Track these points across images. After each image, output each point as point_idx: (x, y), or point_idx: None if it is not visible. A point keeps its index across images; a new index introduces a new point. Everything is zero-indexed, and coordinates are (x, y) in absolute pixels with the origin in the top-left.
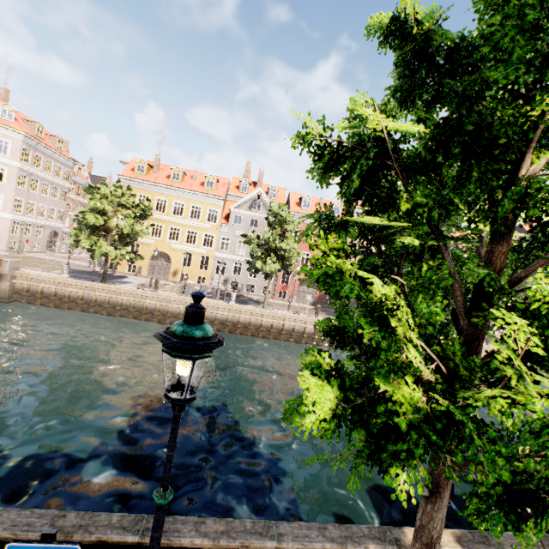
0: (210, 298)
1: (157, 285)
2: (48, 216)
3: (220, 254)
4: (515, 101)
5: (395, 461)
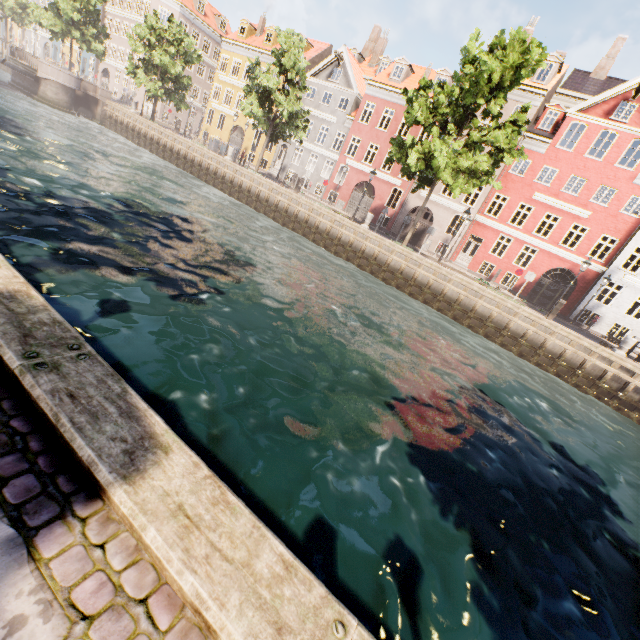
0: (221, 156)
1: (177, 126)
2: (202, 100)
3: None
4: None
5: None
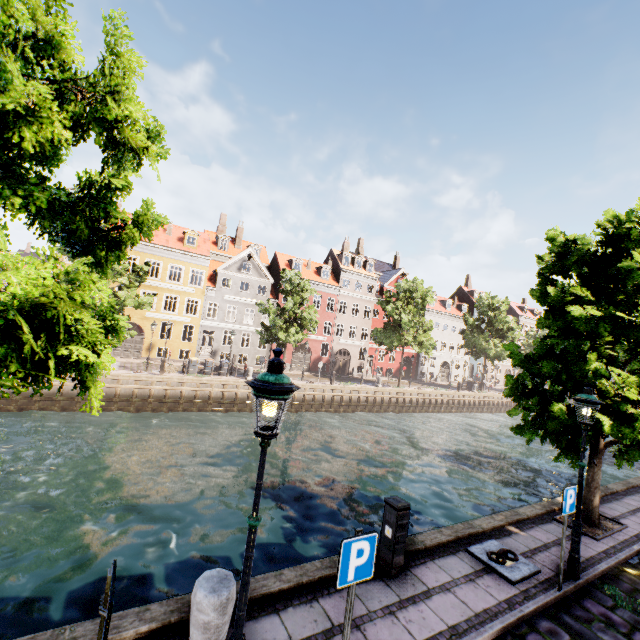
0: (221, 376)
1: (164, 366)
2: None
3: (207, 322)
4: (632, 299)
5: (637, 434)
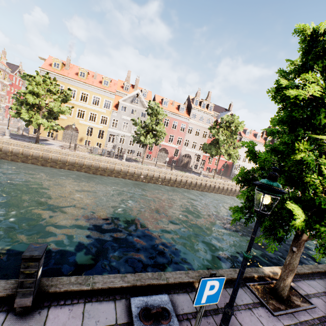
0: (109, 157)
1: (76, 147)
2: None
3: (111, 129)
4: None
5: None
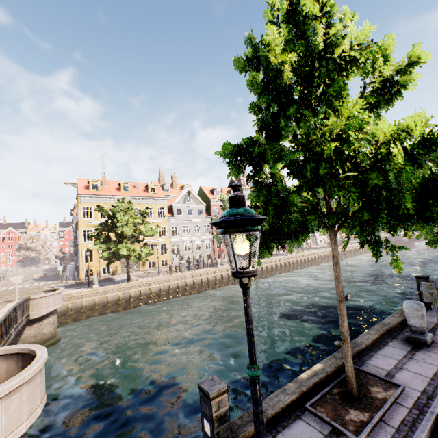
0: (200, 269)
1: (172, 269)
2: None
3: (173, 239)
4: None
5: None
